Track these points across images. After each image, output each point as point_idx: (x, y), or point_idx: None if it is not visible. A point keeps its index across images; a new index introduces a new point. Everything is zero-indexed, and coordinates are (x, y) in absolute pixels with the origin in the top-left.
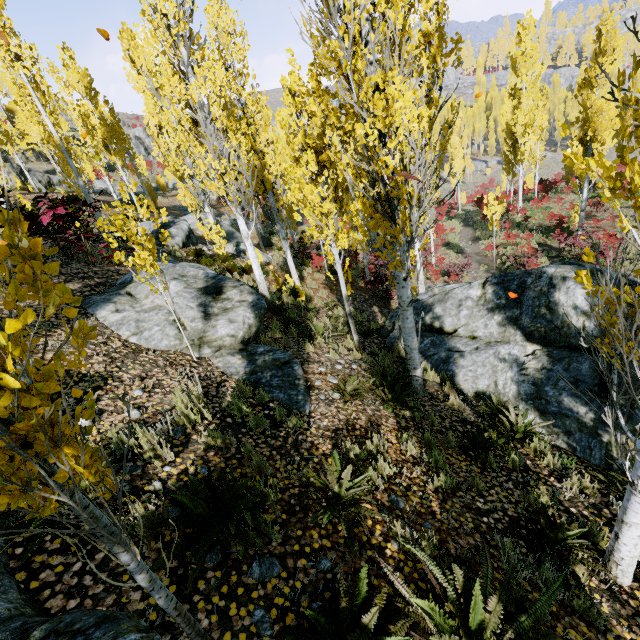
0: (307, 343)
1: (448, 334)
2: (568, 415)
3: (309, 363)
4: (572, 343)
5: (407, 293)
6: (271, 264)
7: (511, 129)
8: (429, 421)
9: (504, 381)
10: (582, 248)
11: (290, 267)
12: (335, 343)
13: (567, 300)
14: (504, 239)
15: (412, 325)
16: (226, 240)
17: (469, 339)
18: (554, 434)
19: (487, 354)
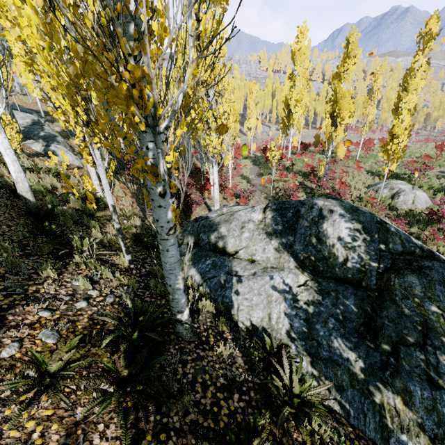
0: (46, 267)
1: (230, 255)
2: (339, 363)
3: (28, 303)
4: (337, 274)
5: (166, 215)
6: (83, 169)
7: (288, 102)
8: (183, 404)
9: (278, 314)
10: (326, 189)
11: (90, 172)
12: (97, 264)
13: (333, 232)
14: (278, 176)
15: (175, 259)
16: (21, 135)
17: (248, 262)
18: (330, 399)
19: (263, 281)
